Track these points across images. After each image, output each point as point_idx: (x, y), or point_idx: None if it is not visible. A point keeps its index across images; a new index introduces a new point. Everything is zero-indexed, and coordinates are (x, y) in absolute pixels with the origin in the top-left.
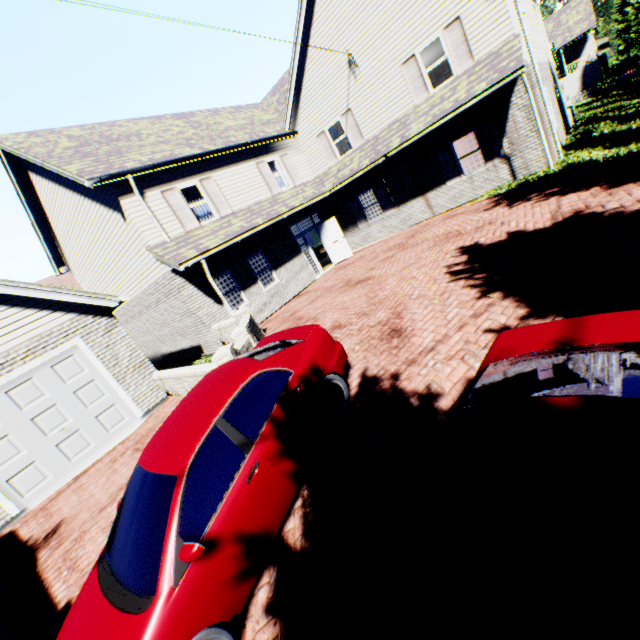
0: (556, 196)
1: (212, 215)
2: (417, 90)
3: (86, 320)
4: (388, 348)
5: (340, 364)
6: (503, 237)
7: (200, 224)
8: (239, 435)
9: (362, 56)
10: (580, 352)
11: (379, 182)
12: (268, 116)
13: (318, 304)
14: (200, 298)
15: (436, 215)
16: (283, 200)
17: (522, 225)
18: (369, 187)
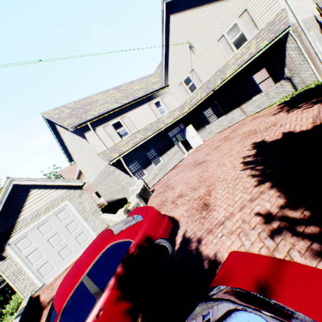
0: (318, 103)
1: (128, 133)
2: (227, 52)
3: (70, 192)
4: (199, 217)
5: (166, 231)
6: (279, 136)
7: (122, 139)
8: (95, 286)
9: (196, 42)
10: (266, 317)
11: (213, 103)
12: (156, 79)
13: (178, 177)
14: (122, 175)
15: (248, 116)
16: (162, 120)
17: (292, 127)
18: (208, 106)
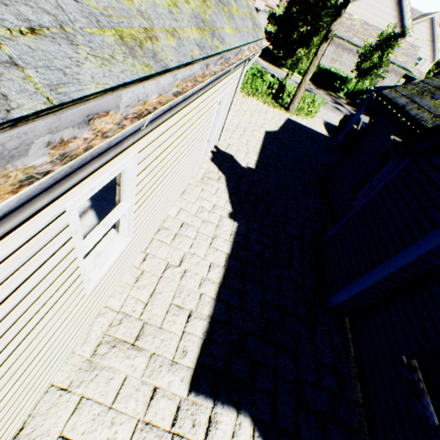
0: None
1: None
2: None
3: None
4: None
5: None
6: None
7: None
8: None
9: (415, 43)
10: None
11: None
12: None
13: None
14: None
15: None
16: None
17: None
18: None
